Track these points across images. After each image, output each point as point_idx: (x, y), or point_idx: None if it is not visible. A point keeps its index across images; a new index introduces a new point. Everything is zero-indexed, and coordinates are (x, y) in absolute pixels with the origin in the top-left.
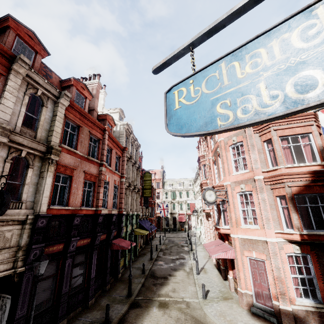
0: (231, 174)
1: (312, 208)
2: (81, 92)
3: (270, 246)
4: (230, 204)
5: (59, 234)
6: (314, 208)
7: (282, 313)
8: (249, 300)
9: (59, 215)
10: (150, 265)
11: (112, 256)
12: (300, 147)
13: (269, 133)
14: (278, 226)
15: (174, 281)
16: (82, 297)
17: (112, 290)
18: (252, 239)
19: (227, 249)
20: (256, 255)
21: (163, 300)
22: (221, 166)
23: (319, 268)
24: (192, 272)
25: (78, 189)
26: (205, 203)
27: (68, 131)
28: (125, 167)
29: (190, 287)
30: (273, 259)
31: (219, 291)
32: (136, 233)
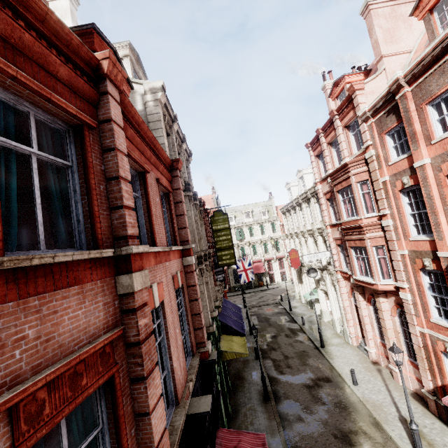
0: None
1: None
2: None
3: None
4: None
5: None
6: None
7: None
8: None
9: None
10: (277, 427)
11: None
12: None
13: None
14: None
15: None
16: None
17: None
18: None
19: None
20: None
21: None
22: None
23: None
24: (390, 441)
25: None
26: None
27: None
28: (186, 220)
29: None
30: None
31: None
32: (228, 356)
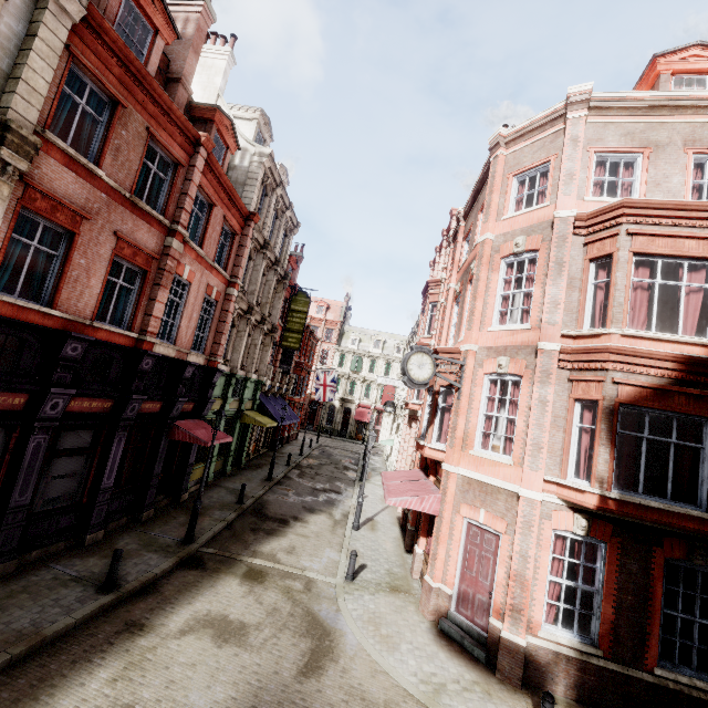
0: (486, 328)
1: (648, 447)
2: (143, 7)
3: (523, 507)
4: (461, 396)
5: (18, 369)
6: (651, 448)
7: (502, 647)
8: (442, 604)
9: (21, 323)
10: (261, 489)
11: (174, 454)
12: (679, 292)
13: (611, 239)
14: (557, 467)
15: (299, 532)
16: (72, 524)
17: (156, 522)
18: (489, 483)
19: (426, 492)
20: (486, 519)
21: (258, 565)
22: (469, 304)
23: (616, 576)
24: (345, 521)
25: (92, 273)
26: (403, 380)
27: (79, 106)
28: (244, 262)
29: (329, 551)
30: (521, 536)
31: (388, 573)
32: (247, 420)
